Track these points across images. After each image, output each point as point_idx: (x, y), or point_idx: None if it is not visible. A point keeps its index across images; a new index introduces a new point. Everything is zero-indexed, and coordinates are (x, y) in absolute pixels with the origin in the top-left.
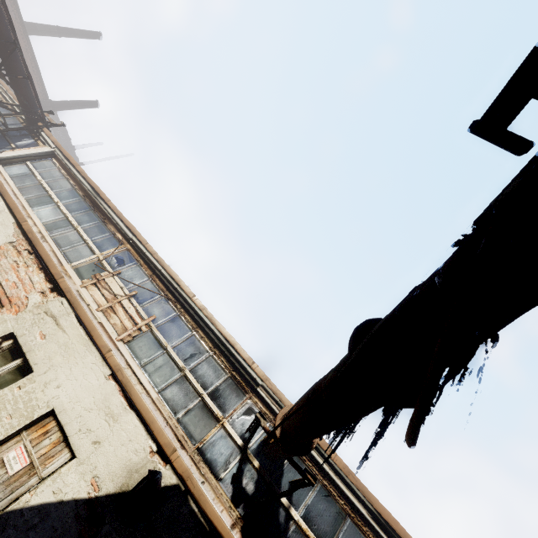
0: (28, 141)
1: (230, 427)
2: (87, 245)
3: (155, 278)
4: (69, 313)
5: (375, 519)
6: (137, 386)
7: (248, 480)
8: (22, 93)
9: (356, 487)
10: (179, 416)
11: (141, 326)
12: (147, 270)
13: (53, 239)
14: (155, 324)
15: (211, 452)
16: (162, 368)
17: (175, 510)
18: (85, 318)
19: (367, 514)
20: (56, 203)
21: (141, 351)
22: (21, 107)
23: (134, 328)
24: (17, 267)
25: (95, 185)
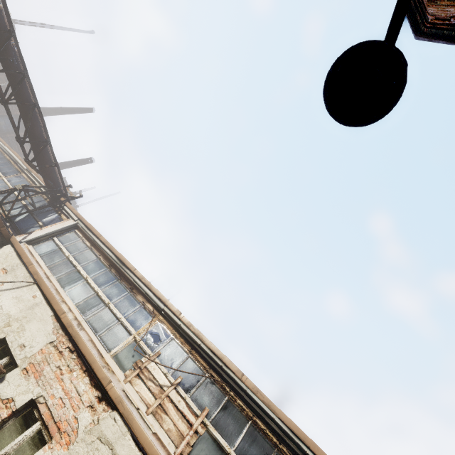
0: (52, 216)
1: None
2: (122, 324)
3: (195, 354)
4: (124, 434)
5: None
6: None
7: None
8: (49, 177)
9: None
10: None
11: (196, 427)
12: (185, 344)
13: (88, 322)
14: (209, 420)
15: None
16: None
17: None
18: (144, 439)
19: None
20: (85, 279)
21: None
22: (47, 187)
23: (191, 432)
24: (60, 375)
25: (119, 254)
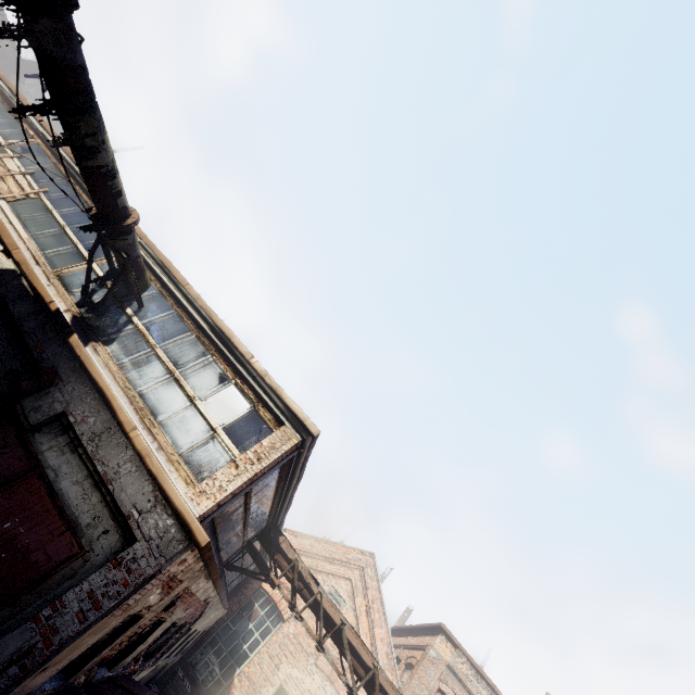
0: None
1: (97, 266)
2: None
3: (60, 166)
4: None
5: (213, 330)
6: (7, 225)
7: (99, 297)
8: None
9: (201, 308)
10: (46, 253)
11: (30, 194)
12: (53, 159)
13: None
14: (46, 196)
15: (69, 277)
16: (42, 223)
17: (5, 281)
18: None
19: (208, 328)
20: None
21: (23, 210)
22: None
23: (21, 193)
24: None
25: (13, 87)
